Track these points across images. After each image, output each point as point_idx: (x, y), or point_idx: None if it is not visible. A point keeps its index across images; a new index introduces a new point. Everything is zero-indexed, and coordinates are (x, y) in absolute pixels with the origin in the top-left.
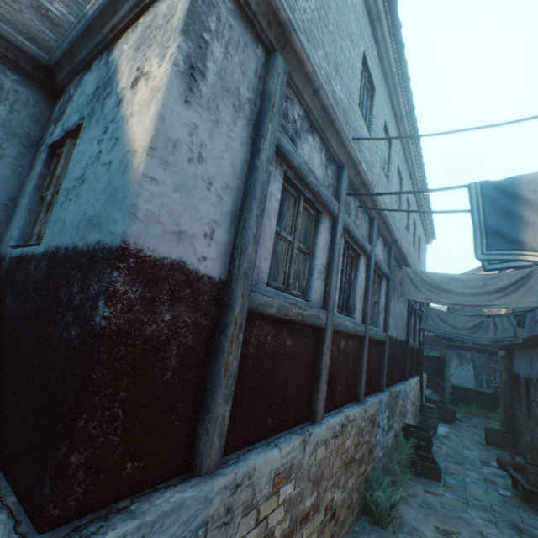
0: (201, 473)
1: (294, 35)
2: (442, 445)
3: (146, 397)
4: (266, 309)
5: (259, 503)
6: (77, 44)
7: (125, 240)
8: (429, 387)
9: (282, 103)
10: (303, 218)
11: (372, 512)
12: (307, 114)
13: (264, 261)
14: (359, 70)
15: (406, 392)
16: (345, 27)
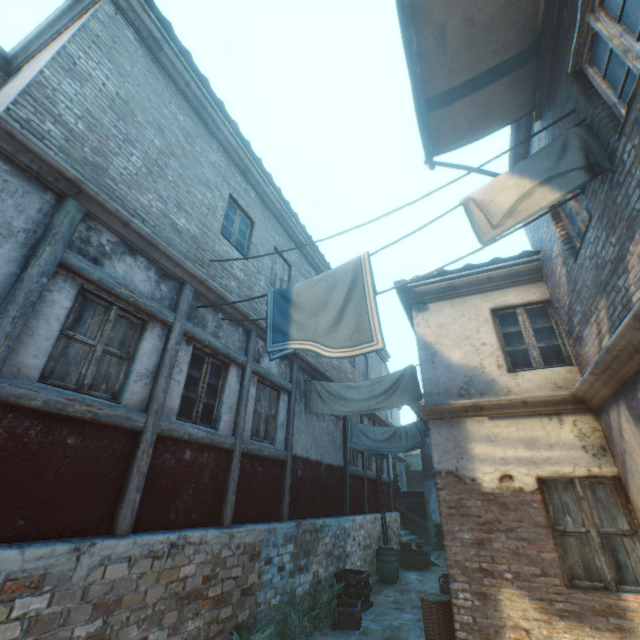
0: None
1: (86, 186)
2: (395, 593)
3: None
4: (22, 401)
5: None
6: None
7: None
8: (414, 532)
9: (72, 232)
10: (122, 325)
11: None
12: (124, 240)
13: (33, 358)
14: (223, 207)
15: (344, 528)
16: (197, 177)
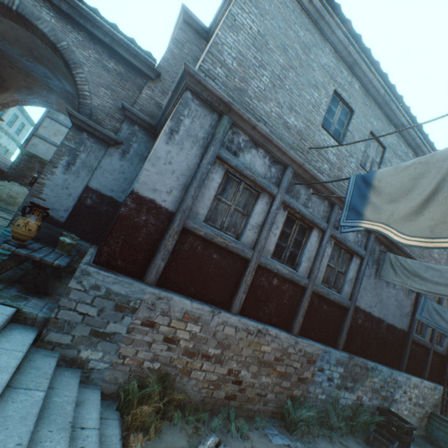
0: (144, 281)
1: (233, 106)
2: None
3: (130, 242)
4: (196, 231)
5: (172, 317)
6: (161, 118)
7: (133, 189)
8: None
9: (224, 137)
10: (245, 194)
11: (285, 418)
12: (251, 139)
13: (202, 209)
14: (325, 103)
15: (395, 379)
16: (308, 81)
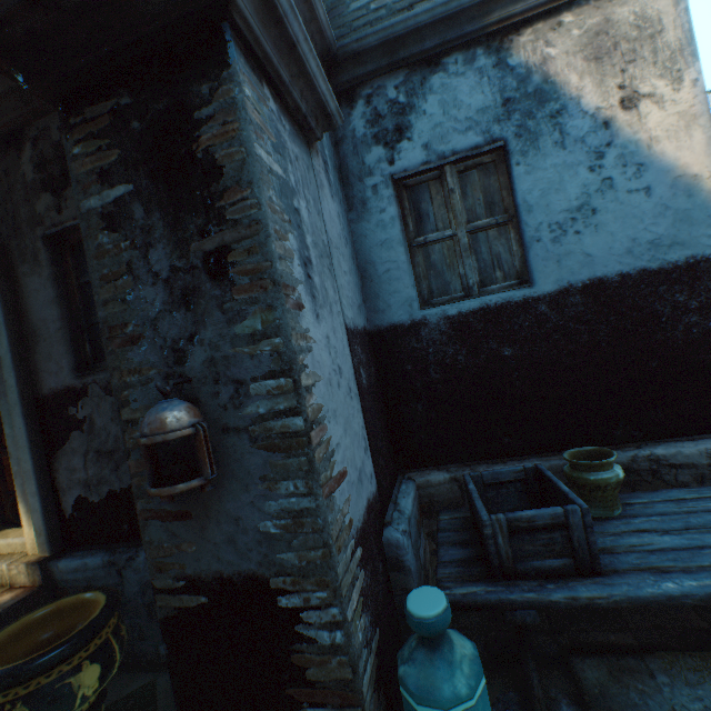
0: None
1: None
2: None
3: None
4: None
5: None
6: (418, 30)
7: None
8: None
9: None
10: None
11: None
12: None
13: None
14: None
15: None
16: None
